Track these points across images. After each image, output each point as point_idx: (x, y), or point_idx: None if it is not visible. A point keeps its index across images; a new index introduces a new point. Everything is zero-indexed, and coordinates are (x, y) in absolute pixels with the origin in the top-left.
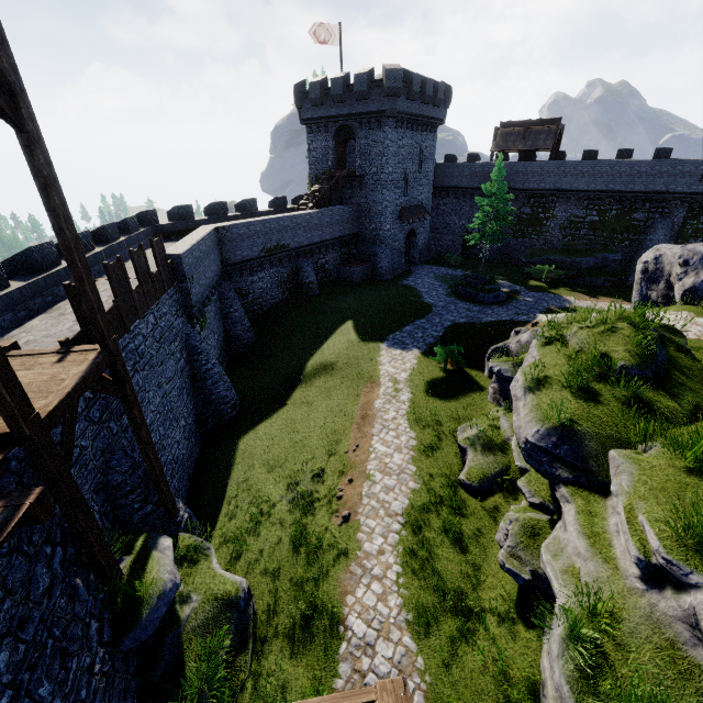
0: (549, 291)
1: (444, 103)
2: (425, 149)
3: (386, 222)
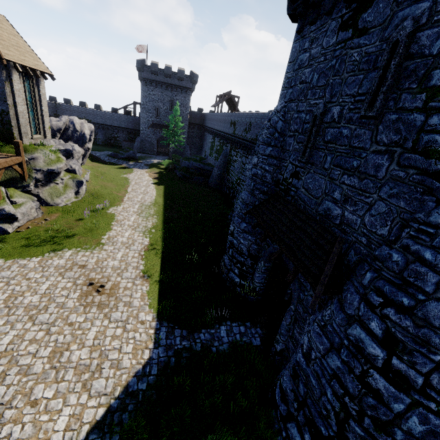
0: (151, 167)
1: (191, 80)
2: (177, 100)
3: (140, 126)
